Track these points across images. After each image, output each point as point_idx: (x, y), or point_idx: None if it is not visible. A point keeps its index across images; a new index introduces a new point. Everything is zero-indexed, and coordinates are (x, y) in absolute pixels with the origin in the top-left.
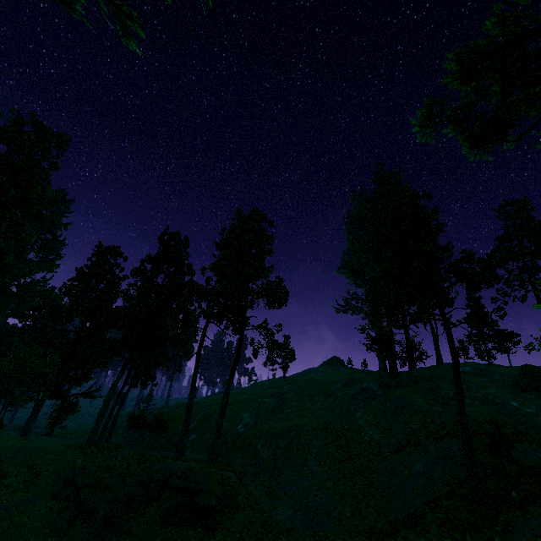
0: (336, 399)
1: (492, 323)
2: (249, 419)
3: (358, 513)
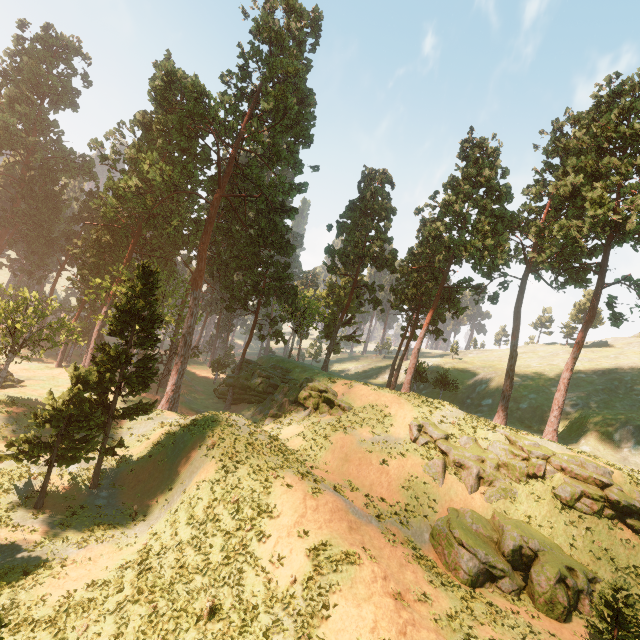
0: None
1: None
2: (576, 398)
3: None
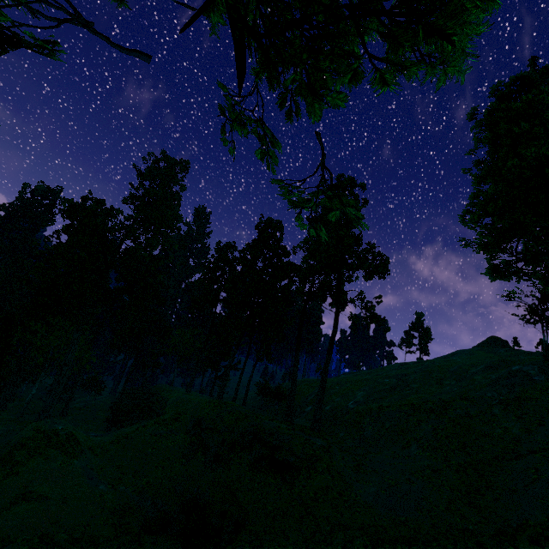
0: (469, 383)
1: None
2: (360, 397)
3: (456, 510)
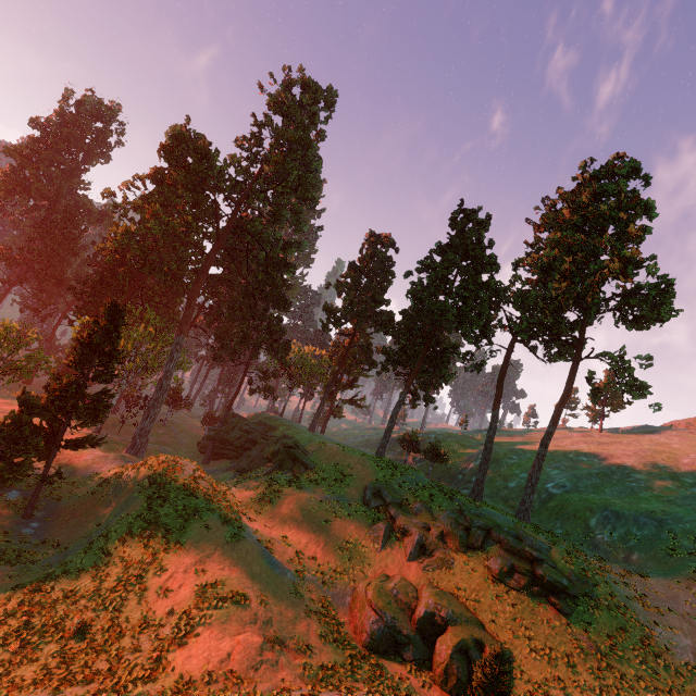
0: None
1: None
2: (565, 480)
3: None
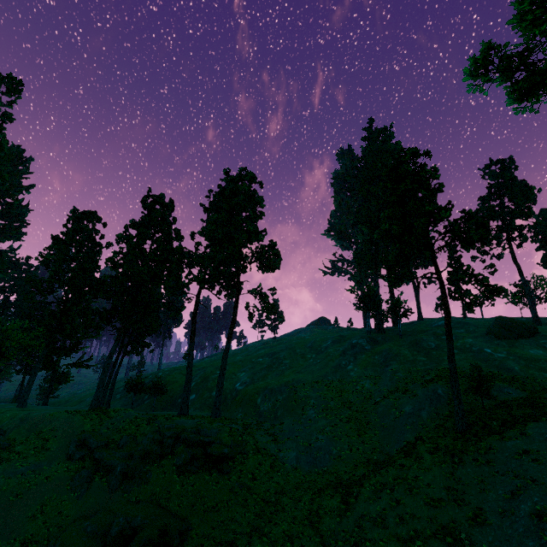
0: (327, 355)
1: (483, 279)
2: (247, 378)
3: (356, 449)
